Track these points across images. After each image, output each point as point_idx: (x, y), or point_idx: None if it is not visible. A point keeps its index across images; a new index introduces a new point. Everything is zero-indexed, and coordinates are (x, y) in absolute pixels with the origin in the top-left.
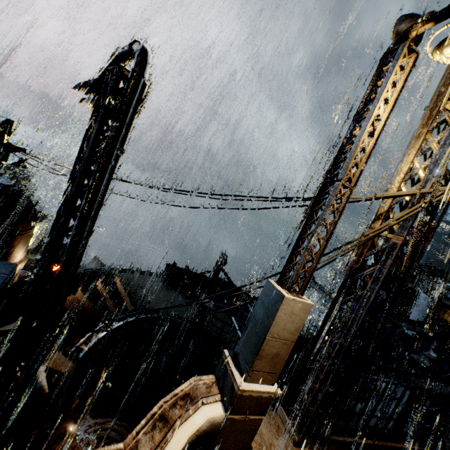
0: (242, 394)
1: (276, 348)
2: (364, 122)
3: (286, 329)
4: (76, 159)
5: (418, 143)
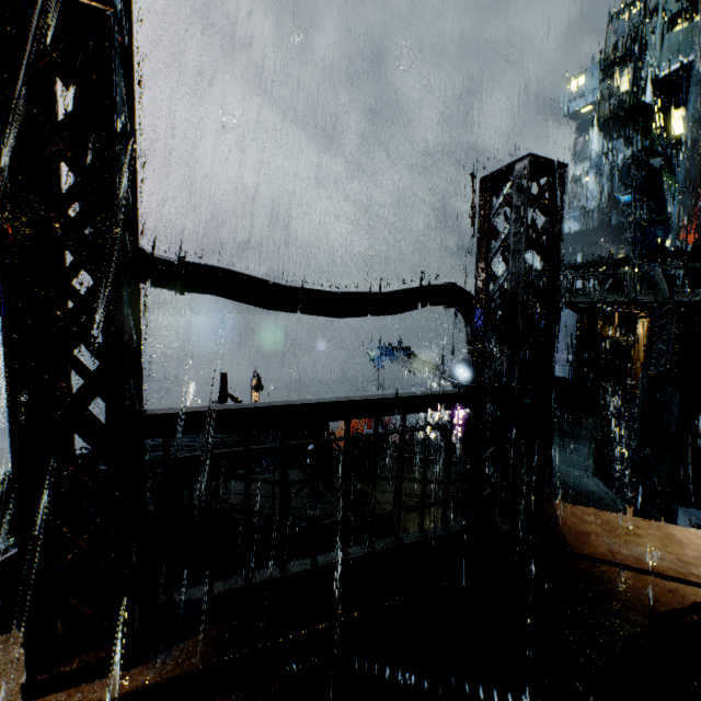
0: None
1: None
2: None
3: None
4: None
5: None
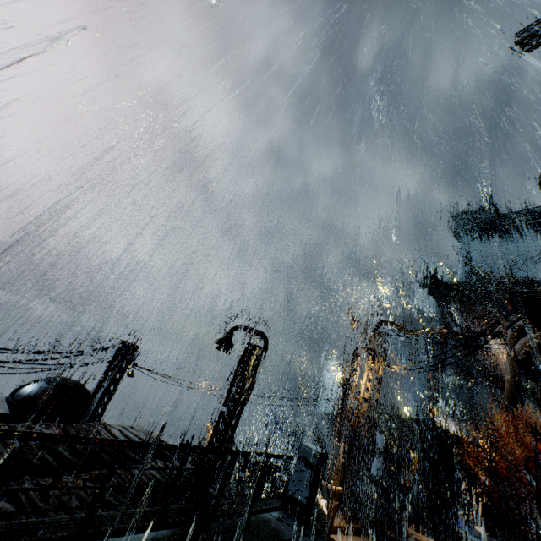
0: (332, 490)
1: (339, 468)
2: (353, 377)
3: (341, 459)
4: (231, 387)
5: (366, 374)
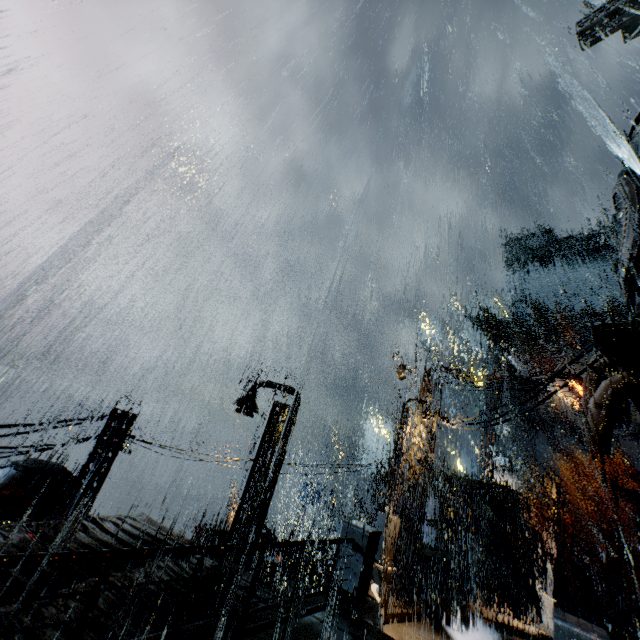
0: (385, 571)
1: (391, 545)
2: (403, 436)
3: (394, 534)
4: (257, 458)
5: (418, 431)
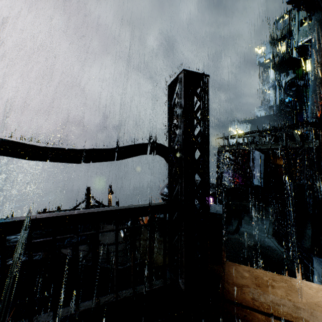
0: None
1: None
2: None
3: None
4: None
5: None
